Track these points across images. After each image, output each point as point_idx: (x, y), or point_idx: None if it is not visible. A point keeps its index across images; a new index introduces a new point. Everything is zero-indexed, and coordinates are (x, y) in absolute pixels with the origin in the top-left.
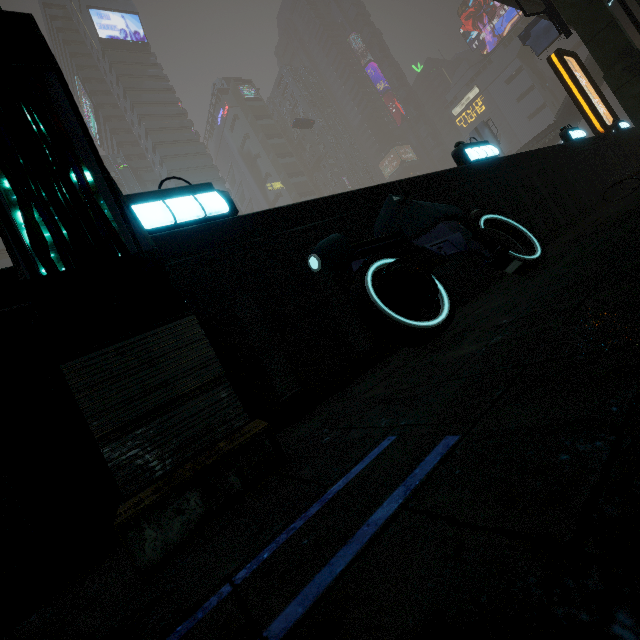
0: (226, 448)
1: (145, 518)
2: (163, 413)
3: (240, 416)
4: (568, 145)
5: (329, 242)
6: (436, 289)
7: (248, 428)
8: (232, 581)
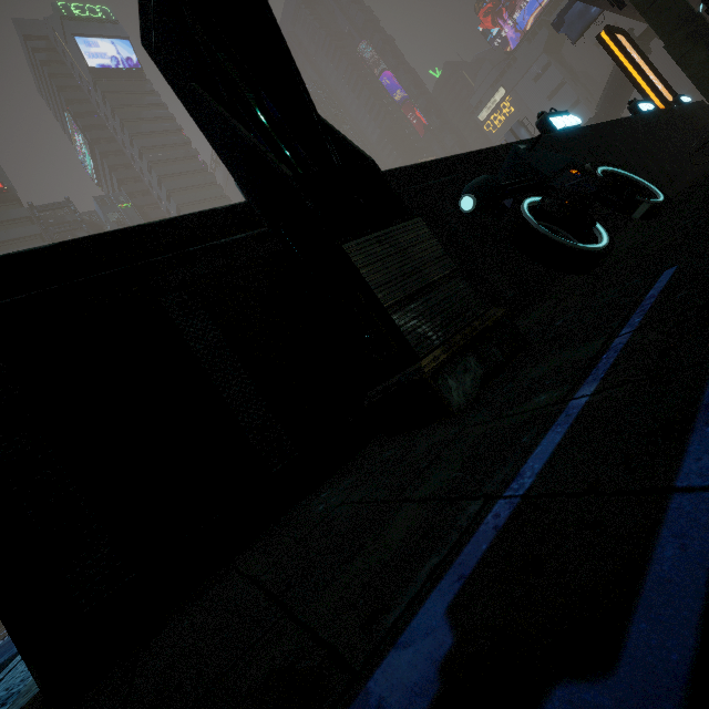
0: (482, 326)
1: (444, 371)
2: (424, 294)
3: (478, 305)
4: (640, 117)
5: (480, 181)
6: (592, 218)
7: (491, 313)
8: (621, 335)
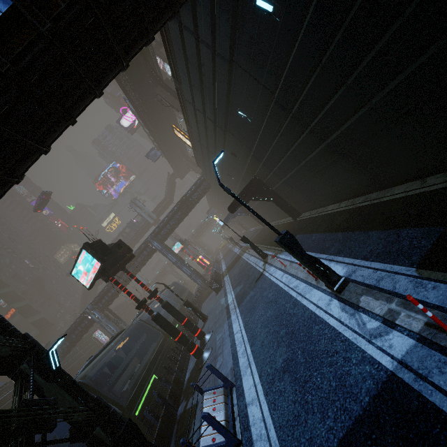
0: None
1: None
2: None
3: None
4: None
5: None
6: None
7: None
8: None
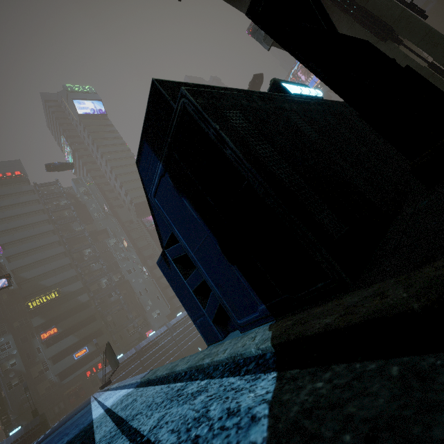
0: None
1: None
2: None
3: None
4: None
5: None
6: None
7: None
8: None
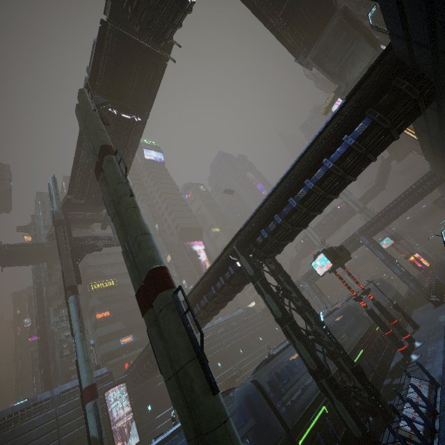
0: None
1: None
2: None
3: None
4: None
5: None
6: None
7: None
8: None
